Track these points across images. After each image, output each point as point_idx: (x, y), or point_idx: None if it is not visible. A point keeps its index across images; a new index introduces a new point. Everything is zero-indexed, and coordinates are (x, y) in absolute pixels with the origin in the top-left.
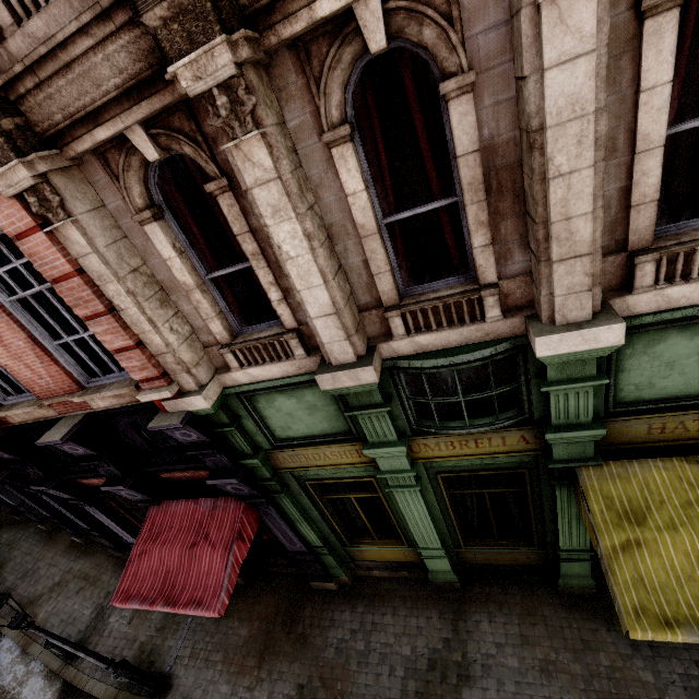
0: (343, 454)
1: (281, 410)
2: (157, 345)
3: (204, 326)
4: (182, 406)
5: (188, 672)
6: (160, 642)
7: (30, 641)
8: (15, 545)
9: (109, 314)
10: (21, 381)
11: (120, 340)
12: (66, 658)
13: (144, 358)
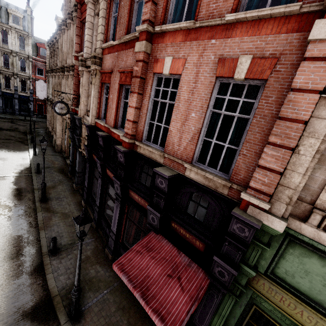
0: (318, 325)
1: (304, 264)
2: (291, 181)
3: (314, 190)
4: (261, 217)
5: (91, 322)
6: (87, 288)
7: (43, 228)
8: (62, 184)
9: (290, 150)
10: (167, 140)
11: (276, 164)
12: (49, 250)
13: (276, 181)
